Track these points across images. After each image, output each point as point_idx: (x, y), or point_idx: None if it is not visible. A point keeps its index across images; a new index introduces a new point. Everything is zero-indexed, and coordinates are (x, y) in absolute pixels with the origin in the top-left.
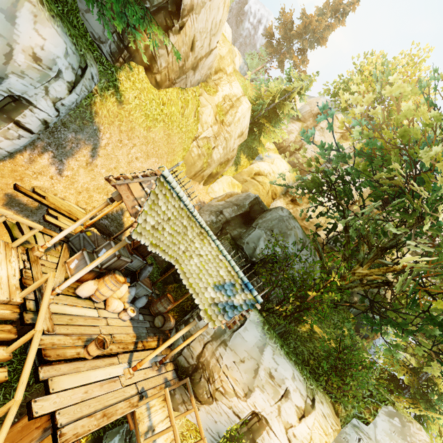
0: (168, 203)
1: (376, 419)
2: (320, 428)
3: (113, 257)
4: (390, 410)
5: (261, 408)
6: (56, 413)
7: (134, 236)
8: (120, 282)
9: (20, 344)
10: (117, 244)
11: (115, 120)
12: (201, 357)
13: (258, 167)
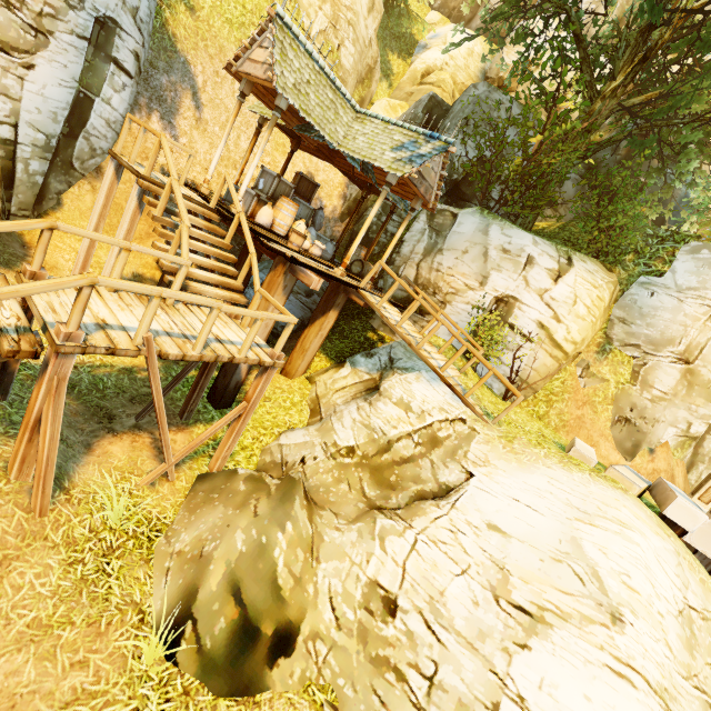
0: (299, 59)
1: (673, 265)
2: (585, 283)
3: (274, 180)
4: (693, 246)
5: (504, 289)
6: (286, 254)
7: (279, 90)
8: (292, 202)
9: (233, 231)
10: (268, 124)
11: (198, 41)
12: (418, 280)
13: (423, 63)
